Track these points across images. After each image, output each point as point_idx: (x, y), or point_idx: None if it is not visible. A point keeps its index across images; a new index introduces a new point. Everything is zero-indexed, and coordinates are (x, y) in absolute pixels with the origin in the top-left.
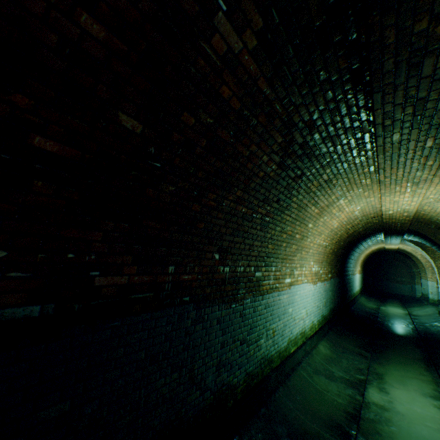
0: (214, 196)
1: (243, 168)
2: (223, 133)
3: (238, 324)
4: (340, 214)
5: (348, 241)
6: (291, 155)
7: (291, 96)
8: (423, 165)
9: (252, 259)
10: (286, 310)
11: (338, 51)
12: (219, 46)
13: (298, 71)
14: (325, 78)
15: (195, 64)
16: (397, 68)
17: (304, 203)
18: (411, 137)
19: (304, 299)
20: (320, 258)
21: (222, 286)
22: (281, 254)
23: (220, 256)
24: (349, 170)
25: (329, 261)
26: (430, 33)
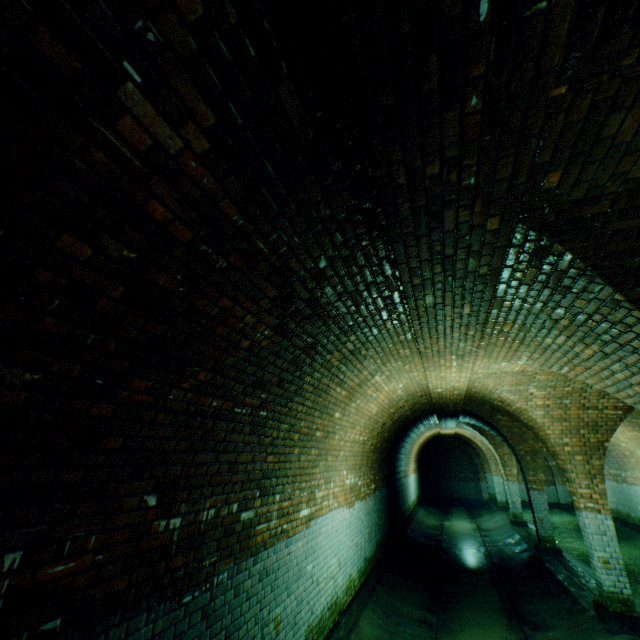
0: (149, 385)
1: (209, 335)
2: (161, 277)
3: (196, 637)
4: (379, 395)
5: (395, 430)
6: (294, 316)
7: (282, 232)
8: (465, 335)
9: (235, 488)
10: (302, 569)
11: (340, 182)
12: (136, 136)
13: (287, 198)
14: (328, 214)
15: (85, 156)
16: (415, 215)
17: (324, 384)
18: (446, 300)
19: (334, 538)
20: (357, 462)
21: (162, 562)
22: (292, 468)
23: (161, 497)
24: (381, 337)
25: (371, 463)
26: (444, 179)
